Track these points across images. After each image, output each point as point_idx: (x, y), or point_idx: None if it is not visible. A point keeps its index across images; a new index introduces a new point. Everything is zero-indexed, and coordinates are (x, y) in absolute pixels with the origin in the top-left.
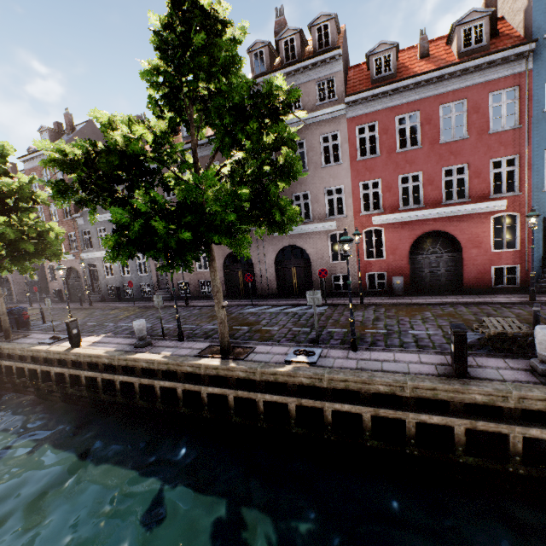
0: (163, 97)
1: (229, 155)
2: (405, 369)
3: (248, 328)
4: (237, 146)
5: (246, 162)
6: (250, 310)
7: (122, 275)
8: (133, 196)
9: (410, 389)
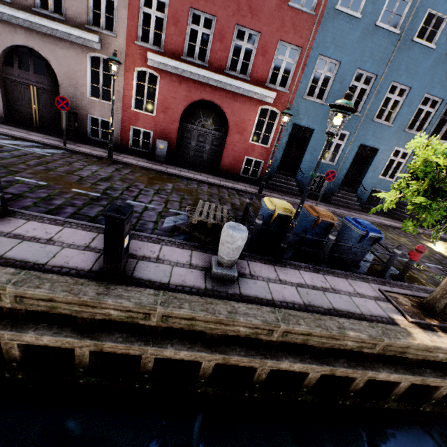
0: None
1: None
2: (45, 258)
3: None
4: None
5: None
6: None
7: None
8: None
9: (12, 298)
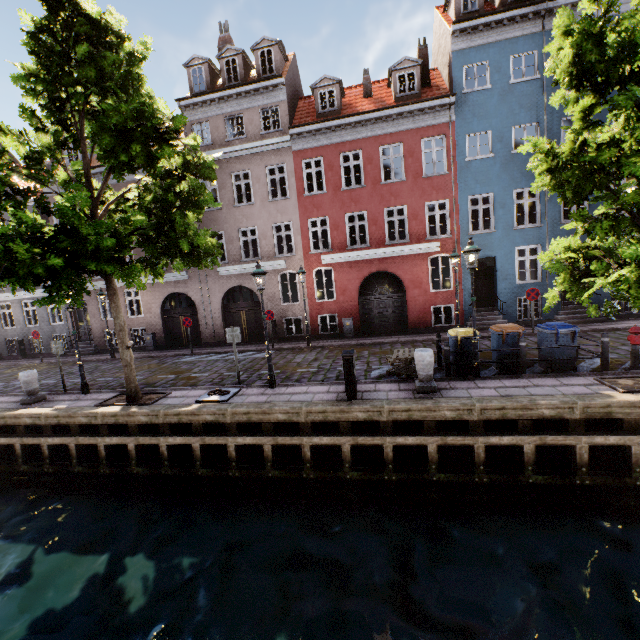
0: (44, 108)
1: (121, 178)
2: (310, 399)
3: (175, 376)
4: (129, 169)
5: (158, 188)
6: (188, 359)
7: (27, 325)
8: (2, 218)
9: (305, 414)
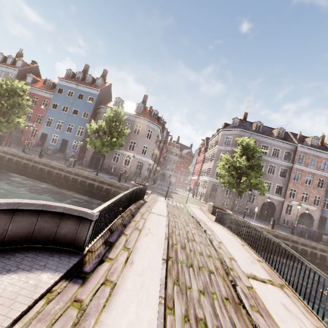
0: None
1: None
2: None
3: None
4: None
5: None
6: None
7: None
8: None
9: None
